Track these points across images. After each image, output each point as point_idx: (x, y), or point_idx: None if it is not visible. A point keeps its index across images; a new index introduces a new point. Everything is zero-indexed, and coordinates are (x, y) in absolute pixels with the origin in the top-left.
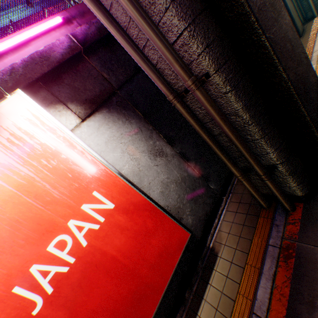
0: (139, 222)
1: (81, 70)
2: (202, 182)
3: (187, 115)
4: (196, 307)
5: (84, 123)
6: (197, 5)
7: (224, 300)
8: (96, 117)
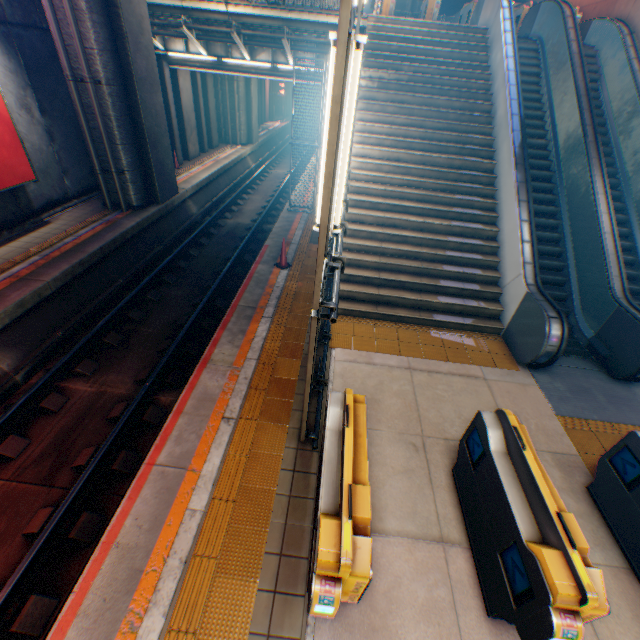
0: (1, 131)
1: None
2: (60, 171)
3: (77, 95)
4: (16, 239)
5: None
6: (110, 48)
7: (50, 235)
8: None
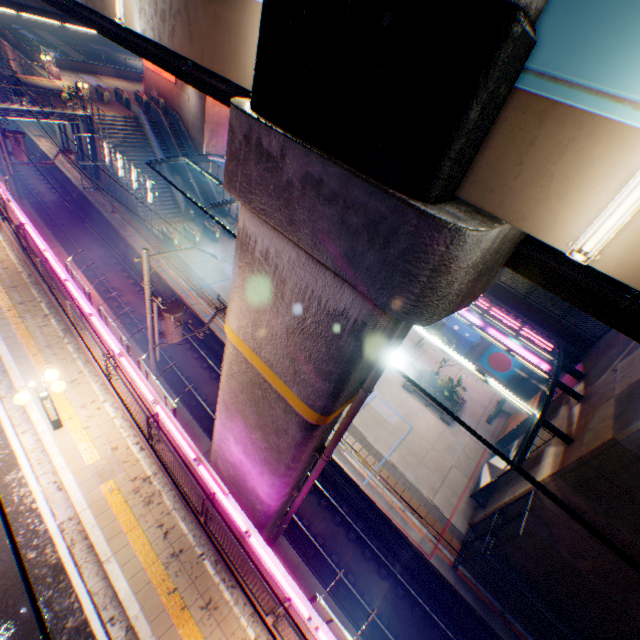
0: None
1: None
2: None
3: None
4: None
5: None
6: None
7: None
8: None
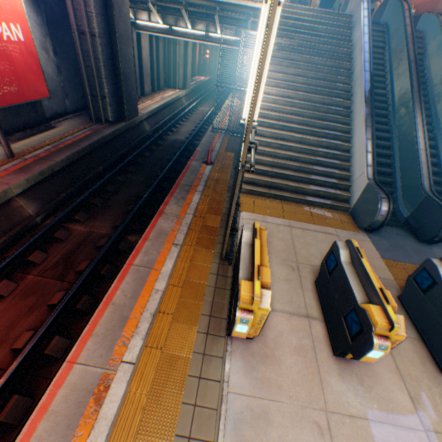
0: (31, 62)
1: None
2: (64, 94)
3: (79, 43)
4: (35, 135)
5: None
6: (103, 13)
7: (57, 135)
8: None
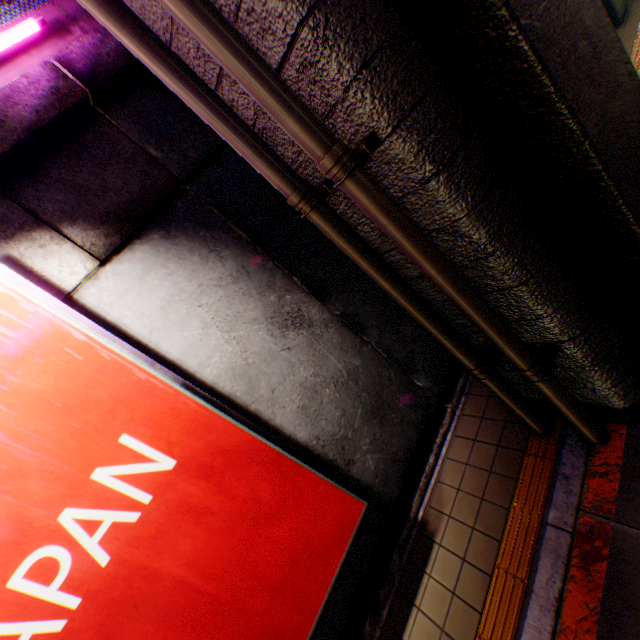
0: (241, 493)
1: (91, 144)
2: (397, 376)
3: (337, 237)
4: None
5: (106, 268)
6: None
7: None
8: (135, 252)
